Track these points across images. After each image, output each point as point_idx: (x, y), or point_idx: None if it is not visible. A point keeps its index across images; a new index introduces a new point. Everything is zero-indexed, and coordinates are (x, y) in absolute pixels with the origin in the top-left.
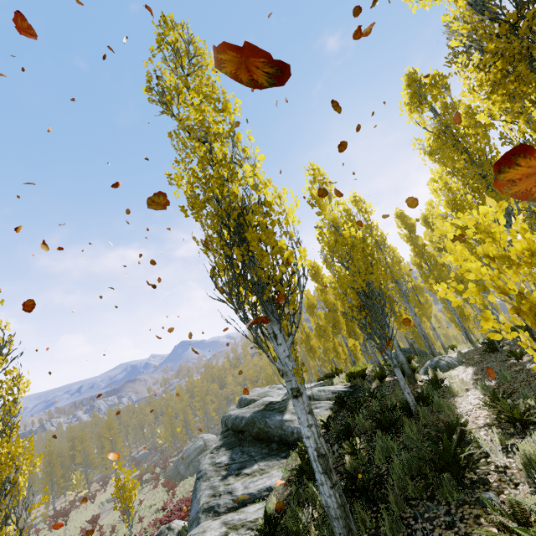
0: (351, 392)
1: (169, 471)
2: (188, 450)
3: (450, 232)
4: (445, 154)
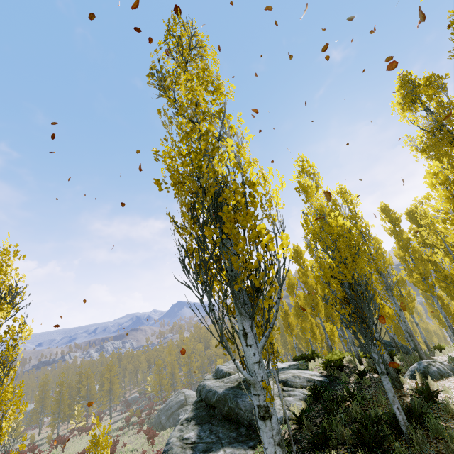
0: (327, 383)
1: (153, 418)
2: (170, 402)
3: (440, 229)
4: (441, 150)
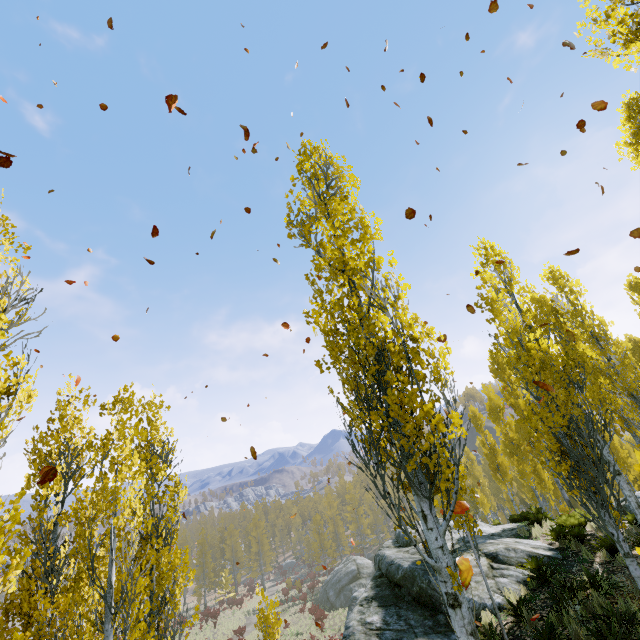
0: (559, 560)
1: (317, 592)
2: (338, 572)
3: None
4: None
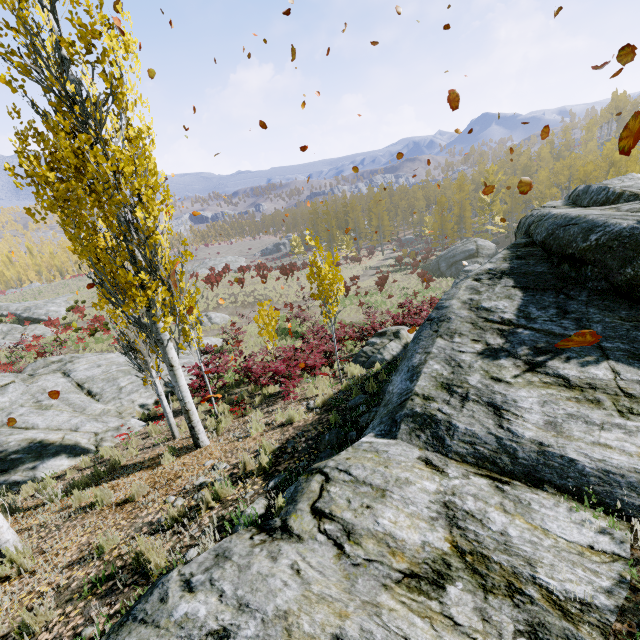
0: None
1: (430, 263)
2: (454, 250)
3: None
4: None
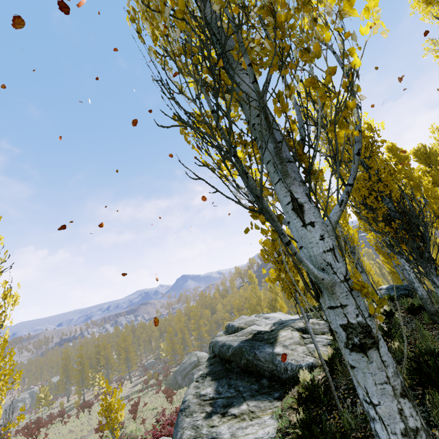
0: None
1: (170, 379)
2: (184, 363)
3: None
4: None
